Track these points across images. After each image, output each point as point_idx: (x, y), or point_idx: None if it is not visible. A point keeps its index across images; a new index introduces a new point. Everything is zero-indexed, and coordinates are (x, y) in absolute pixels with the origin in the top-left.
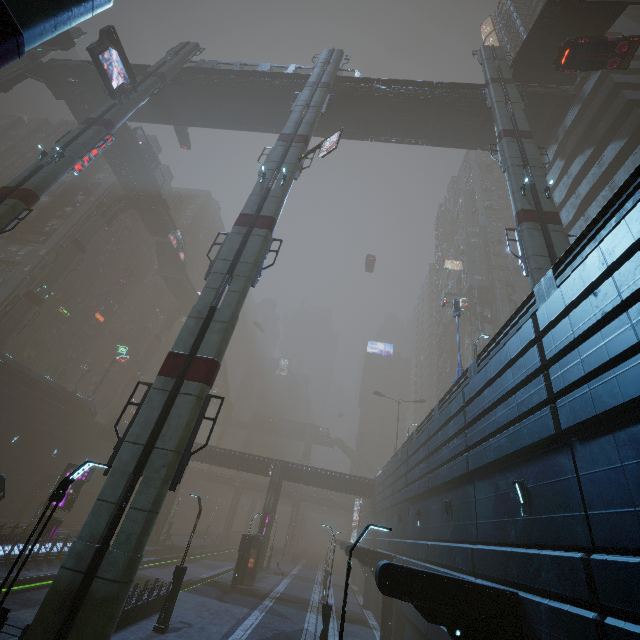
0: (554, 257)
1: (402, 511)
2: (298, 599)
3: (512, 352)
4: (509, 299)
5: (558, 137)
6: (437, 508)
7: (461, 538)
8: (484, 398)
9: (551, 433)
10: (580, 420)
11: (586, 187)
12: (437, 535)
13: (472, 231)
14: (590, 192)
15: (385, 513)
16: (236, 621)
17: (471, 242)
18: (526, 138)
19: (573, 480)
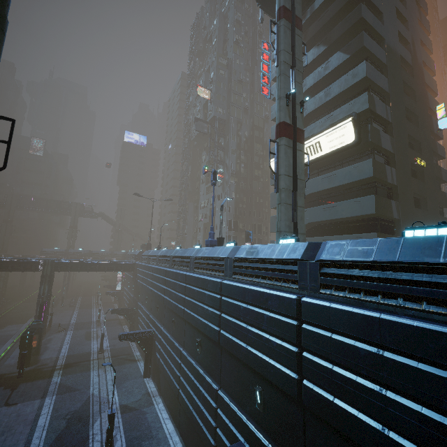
0: (296, 179)
1: (159, 305)
2: (81, 357)
3: (272, 305)
4: (237, 134)
5: (306, 14)
6: (189, 334)
7: (207, 371)
8: (240, 310)
9: (294, 396)
10: (320, 415)
11: (312, 81)
12: (188, 349)
13: (221, 63)
14: (312, 87)
15: (145, 292)
16: (30, 427)
17: (219, 74)
18: (298, 28)
19: (300, 429)
